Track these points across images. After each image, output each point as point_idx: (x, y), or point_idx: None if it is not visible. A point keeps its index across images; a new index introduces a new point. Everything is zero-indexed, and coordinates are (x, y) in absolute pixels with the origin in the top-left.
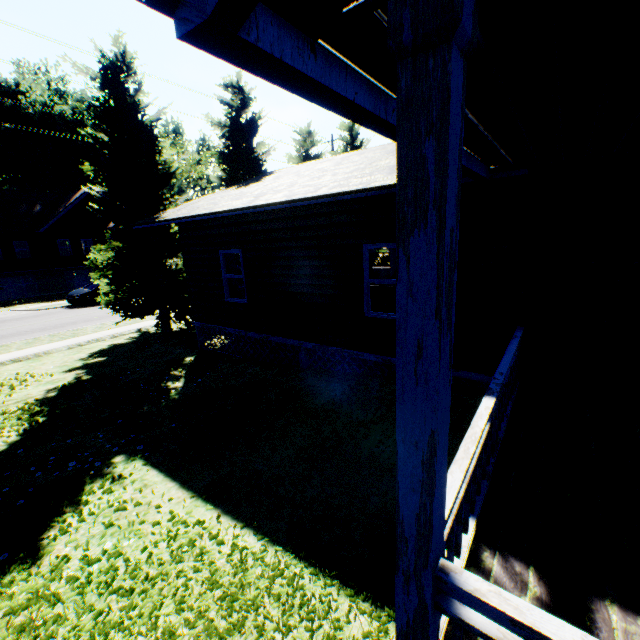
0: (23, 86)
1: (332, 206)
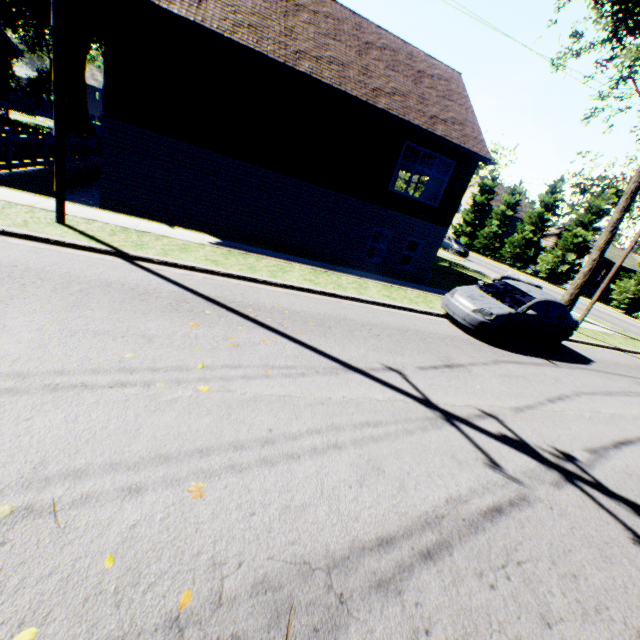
0: None
1: (625, 268)
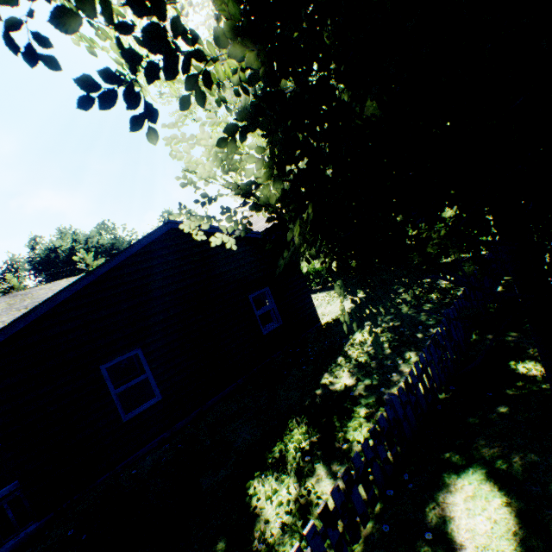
0: (57, 245)
1: None
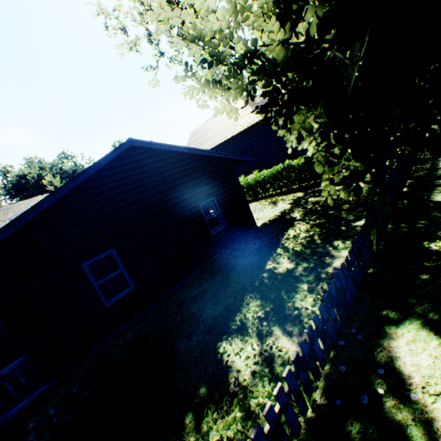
0: (26, 172)
1: None
